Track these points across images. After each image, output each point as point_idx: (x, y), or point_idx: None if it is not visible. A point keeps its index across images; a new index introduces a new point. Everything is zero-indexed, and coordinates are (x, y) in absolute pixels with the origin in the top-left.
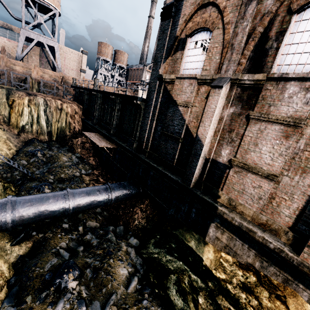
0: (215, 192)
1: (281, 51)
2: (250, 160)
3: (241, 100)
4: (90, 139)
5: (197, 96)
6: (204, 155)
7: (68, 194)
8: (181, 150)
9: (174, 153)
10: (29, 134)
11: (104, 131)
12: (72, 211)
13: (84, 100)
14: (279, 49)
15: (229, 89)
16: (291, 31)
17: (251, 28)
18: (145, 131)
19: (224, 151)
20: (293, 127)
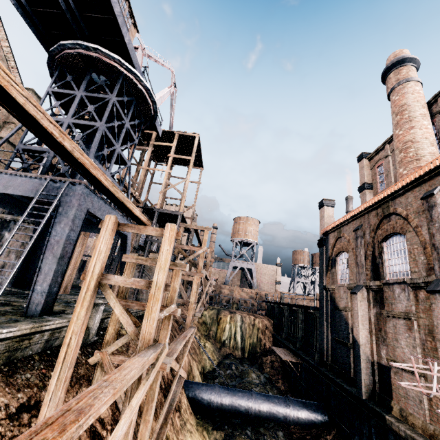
0: (387, 403)
1: (386, 264)
2: (399, 356)
3: (377, 301)
4: (279, 357)
5: (351, 301)
6: (367, 357)
7: (252, 392)
8: (354, 357)
9: (349, 361)
10: (227, 349)
11: (291, 346)
12: (254, 413)
13: (274, 313)
14: (383, 263)
15: (367, 293)
16: (386, 251)
17: (364, 251)
18: (323, 340)
19: (382, 351)
20: (409, 319)
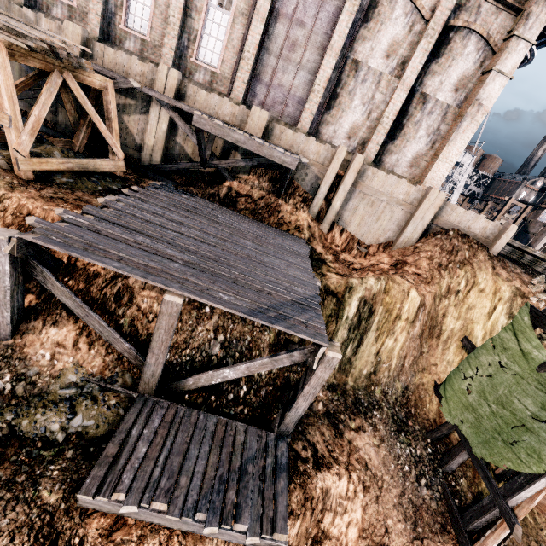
0: None
1: None
2: None
3: None
4: None
5: (540, 232)
6: None
7: None
8: None
9: None
10: None
11: None
12: None
13: None
14: None
15: None
16: None
17: None
18: None
19: None
20: None
